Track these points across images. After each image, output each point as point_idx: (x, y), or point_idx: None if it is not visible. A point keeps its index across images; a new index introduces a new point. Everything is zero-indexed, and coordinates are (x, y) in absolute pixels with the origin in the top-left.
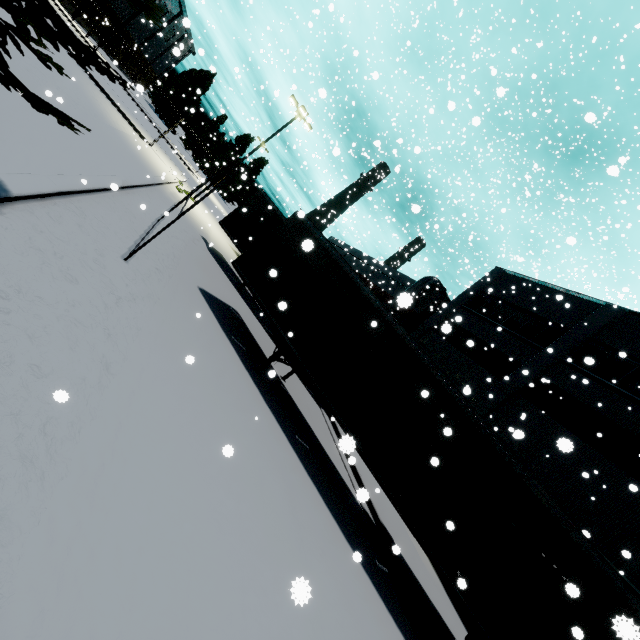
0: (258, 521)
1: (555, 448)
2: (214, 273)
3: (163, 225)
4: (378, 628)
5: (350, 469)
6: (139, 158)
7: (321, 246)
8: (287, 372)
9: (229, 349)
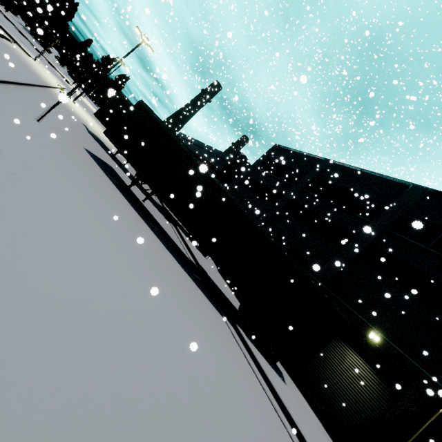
0: (124, 231)
1: (295, 233)
2: (94, 145)
3: (55, 111)
4: (188, 284)
5: (186, 247)
6: (29, 68)
7: (155, 120)
8: (147, 202)
9: (107, 179)
